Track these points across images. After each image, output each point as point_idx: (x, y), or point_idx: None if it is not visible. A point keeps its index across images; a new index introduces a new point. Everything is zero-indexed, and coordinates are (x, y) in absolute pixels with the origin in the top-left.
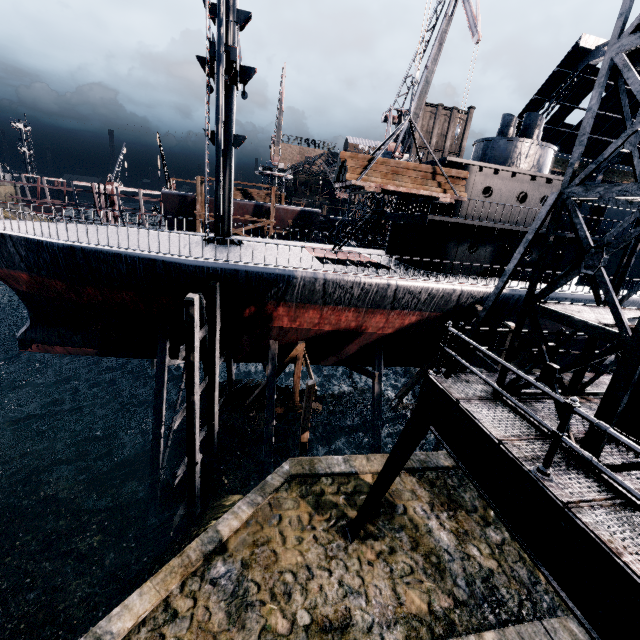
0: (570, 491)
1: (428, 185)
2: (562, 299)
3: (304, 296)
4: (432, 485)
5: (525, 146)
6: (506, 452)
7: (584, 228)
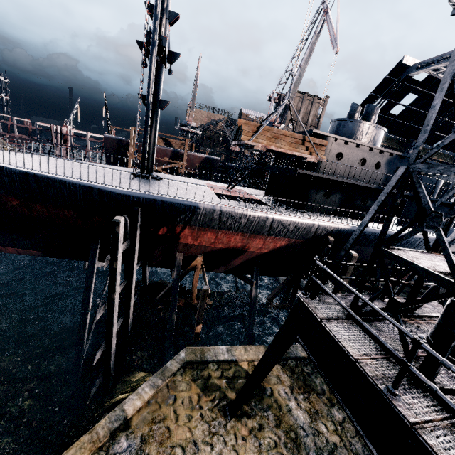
0: (414, 411)
1: (299, 148)
2: (387, 235)
3: (205, 222)
4: (292, 372)
5: (366, 126)
6: (361, 370)
7: (426, 196)
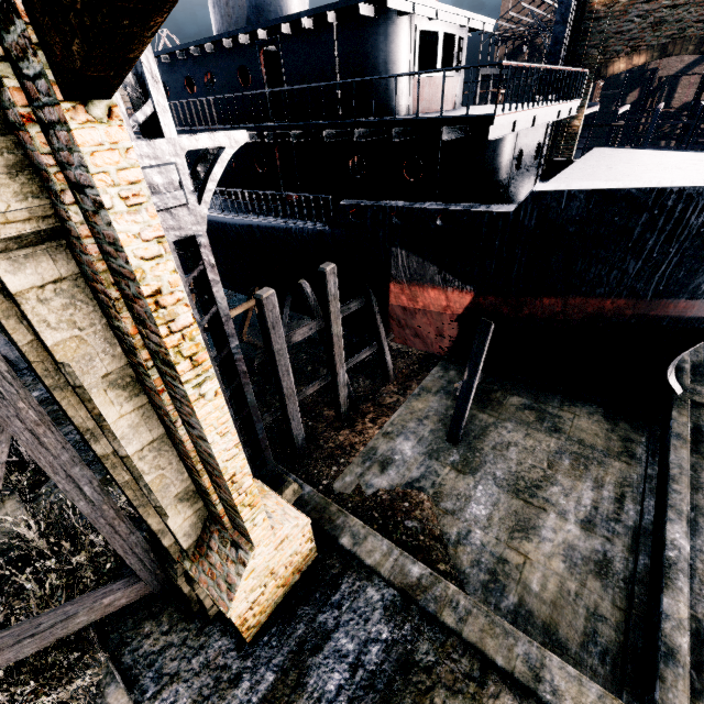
0: None
1: None
2: None
3: None
4: None
5: None
6: None
7: None
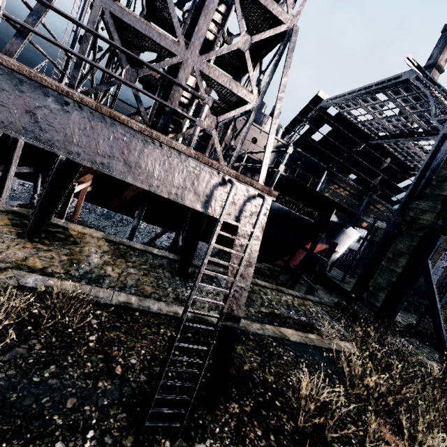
0: None
1: None
2: None
3: None
4: (117, 249)
5: (265, 118)
6: None
7: None
